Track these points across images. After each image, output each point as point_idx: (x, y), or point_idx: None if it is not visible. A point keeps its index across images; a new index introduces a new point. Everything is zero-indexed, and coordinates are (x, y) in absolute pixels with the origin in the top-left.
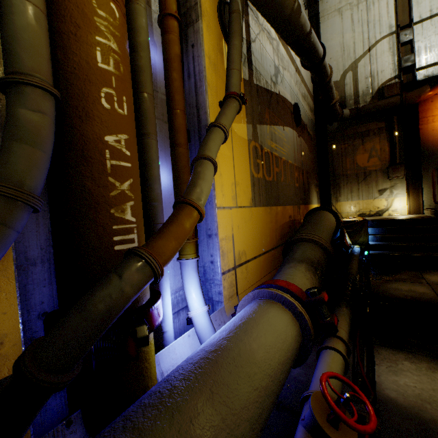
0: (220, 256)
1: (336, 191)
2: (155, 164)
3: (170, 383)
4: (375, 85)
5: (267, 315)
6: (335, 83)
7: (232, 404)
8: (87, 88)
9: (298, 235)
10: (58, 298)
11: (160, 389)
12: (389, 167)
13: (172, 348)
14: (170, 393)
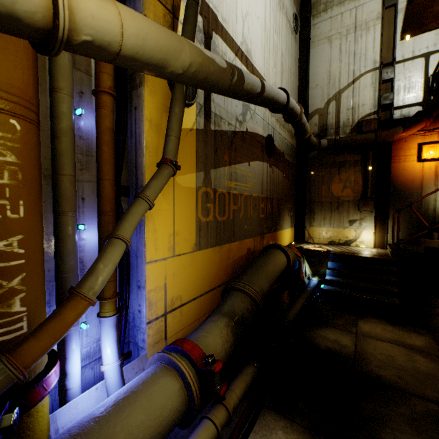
0: (146, 307)
1: (310, 216)
2: (70, 239)
3: None
4: (355, 117)
5: (153, 388)
6: (318, 110)
7: None
8: None
9: (234, 283)
10: None
11: None
12: (360, 200)
13: (74, 404)
14: None
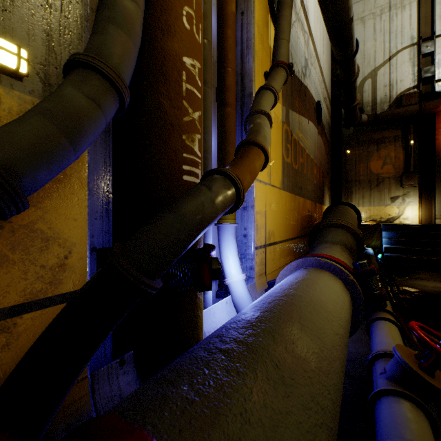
0: (254, 229)
1: (347, 196)
2: (210, 115)
3: (252, 314)
4: (393, 93)
5: (322, 278)
6: None
7: (323, 339)
8: (171, 1)
9: (328, 220)
10: (114, 228)
11: (243, 318)
12: (403, 175)
13: (212, 311)
14: (259, 319)
